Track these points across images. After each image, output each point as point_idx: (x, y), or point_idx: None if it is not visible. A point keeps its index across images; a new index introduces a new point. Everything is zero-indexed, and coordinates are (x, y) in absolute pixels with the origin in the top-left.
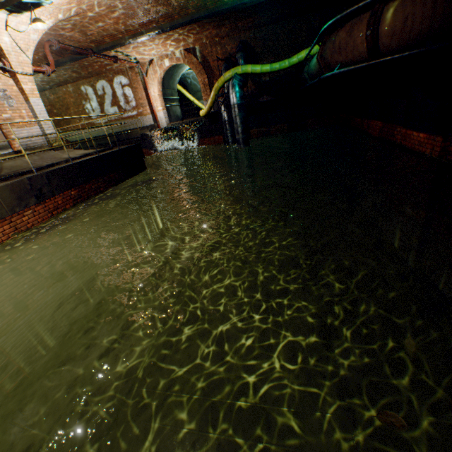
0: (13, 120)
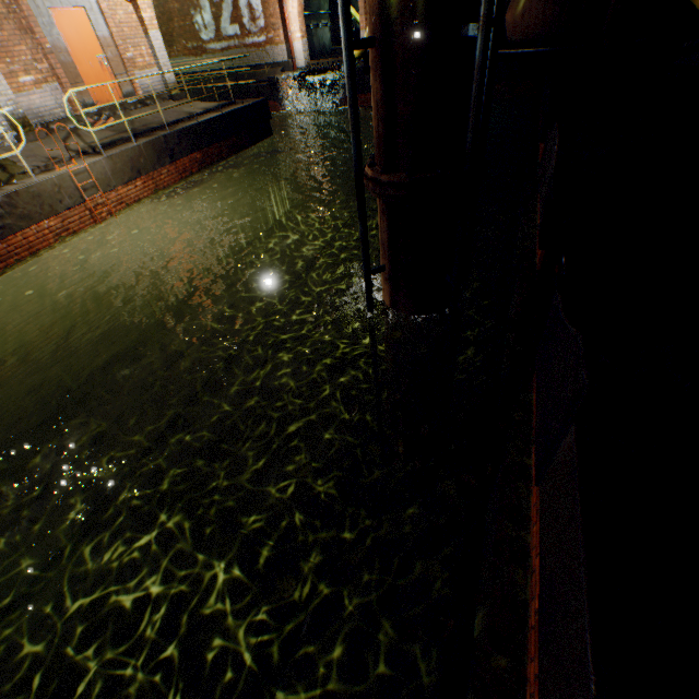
0: (135, 60)
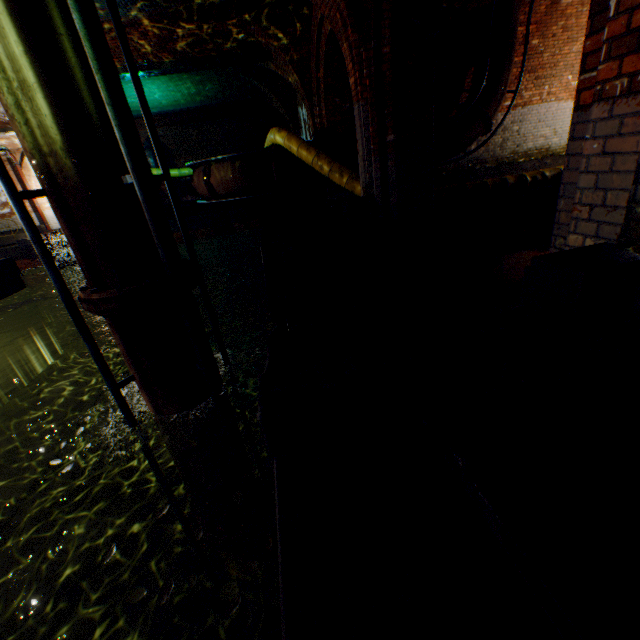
0: None
